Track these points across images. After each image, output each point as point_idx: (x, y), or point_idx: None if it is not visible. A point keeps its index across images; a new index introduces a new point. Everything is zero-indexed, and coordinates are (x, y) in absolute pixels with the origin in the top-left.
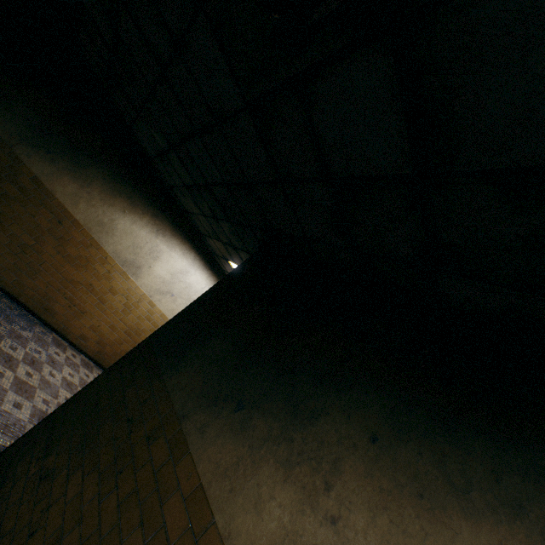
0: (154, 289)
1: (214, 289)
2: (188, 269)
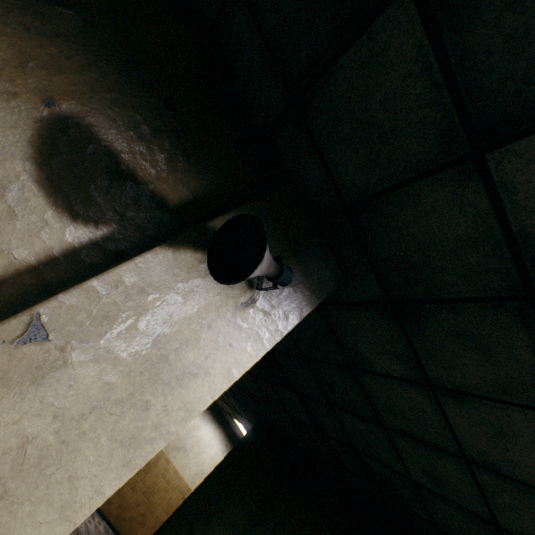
0: (171, 446)
1: (227, 460)
2: (200, 423)
